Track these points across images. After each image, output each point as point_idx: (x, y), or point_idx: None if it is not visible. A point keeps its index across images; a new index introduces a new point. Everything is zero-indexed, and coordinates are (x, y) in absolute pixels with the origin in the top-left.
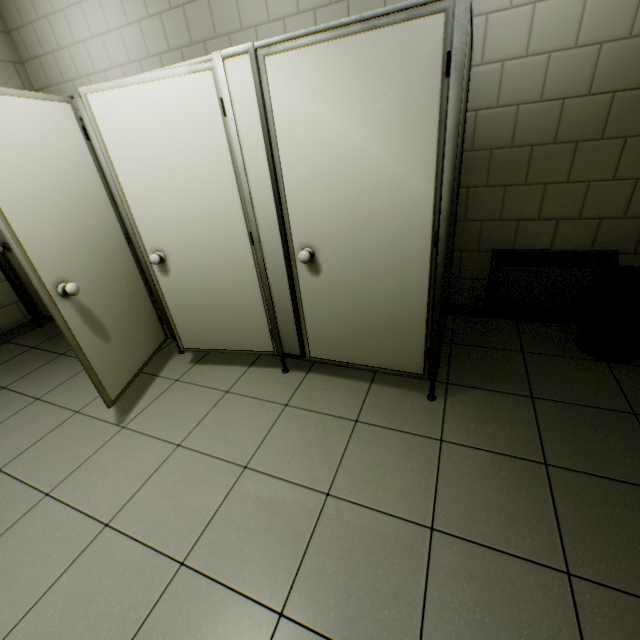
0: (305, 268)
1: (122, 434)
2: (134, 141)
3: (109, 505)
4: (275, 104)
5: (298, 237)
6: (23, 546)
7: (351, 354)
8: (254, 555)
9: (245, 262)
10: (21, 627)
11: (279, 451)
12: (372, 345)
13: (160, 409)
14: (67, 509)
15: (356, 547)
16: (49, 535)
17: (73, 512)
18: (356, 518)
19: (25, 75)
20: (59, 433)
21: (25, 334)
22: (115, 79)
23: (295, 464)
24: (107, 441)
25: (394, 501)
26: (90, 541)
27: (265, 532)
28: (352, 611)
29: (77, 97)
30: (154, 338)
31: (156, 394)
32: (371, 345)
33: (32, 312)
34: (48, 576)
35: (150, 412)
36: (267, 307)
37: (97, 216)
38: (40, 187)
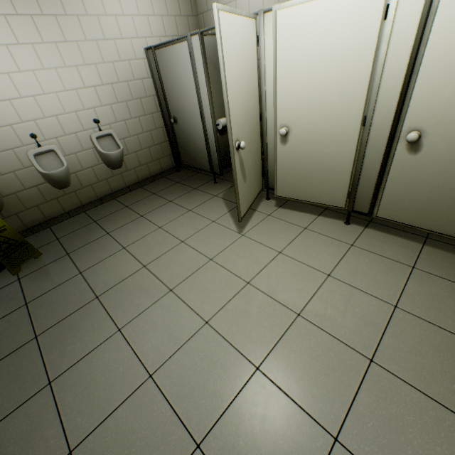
0: (404, 147)
1: (243, 238)
2: (298, 45)
3: (246, 273)
4: (441, 5)
5: (410, 122)
6: (207, 280)
7: (417, 219)
8: (345, 324)
9: (349, 139)
10: (218, 315)
11: (352, 272)
12: (443, 215)
13: (262, 230)
14: (224, 269)
15: (424, 343)
16: (218, 279)
17: (227, 271)
18: (421, 326)
19: (194, 4)
20: (207, 230)
21: (171, 174)
22: (254, 1)
23: (365, 282)
24: (235, 240)
25: (454, 325)
26: (241, 288)
27: (351, 314)
28: (425, 376)
29: (260, 14)
30: (258, 186)
31: (257, 221)
32: (442, 215)
33: (176, 162)
34: (224, 297)
35: (256, 230)
36: (353, 175)
37: (252, 100)
38: (239, 78)
